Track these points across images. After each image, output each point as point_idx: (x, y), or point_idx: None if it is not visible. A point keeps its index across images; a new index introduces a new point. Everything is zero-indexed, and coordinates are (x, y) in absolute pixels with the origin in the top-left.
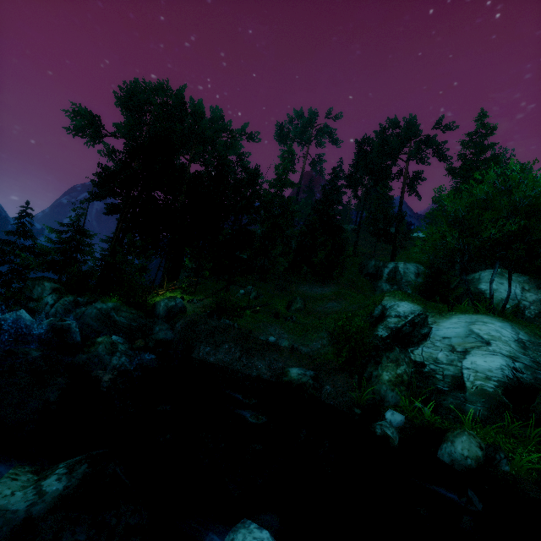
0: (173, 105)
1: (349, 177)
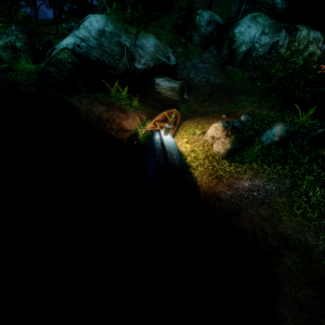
0: None
1: None
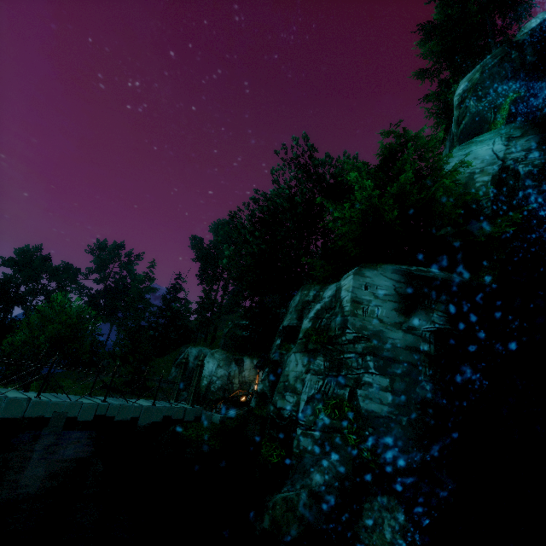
0: (22, 262)
1: (201, 276)
